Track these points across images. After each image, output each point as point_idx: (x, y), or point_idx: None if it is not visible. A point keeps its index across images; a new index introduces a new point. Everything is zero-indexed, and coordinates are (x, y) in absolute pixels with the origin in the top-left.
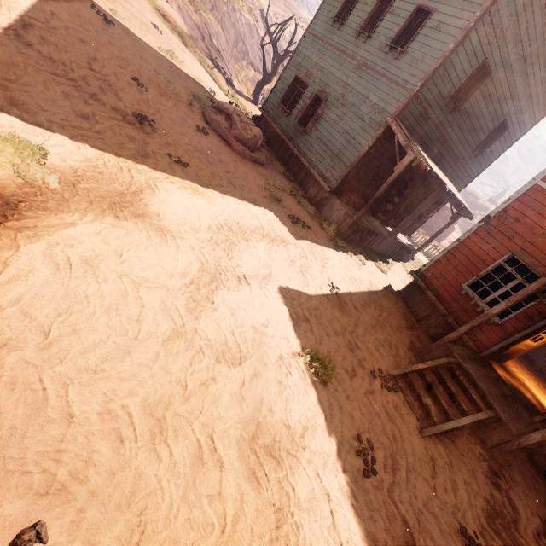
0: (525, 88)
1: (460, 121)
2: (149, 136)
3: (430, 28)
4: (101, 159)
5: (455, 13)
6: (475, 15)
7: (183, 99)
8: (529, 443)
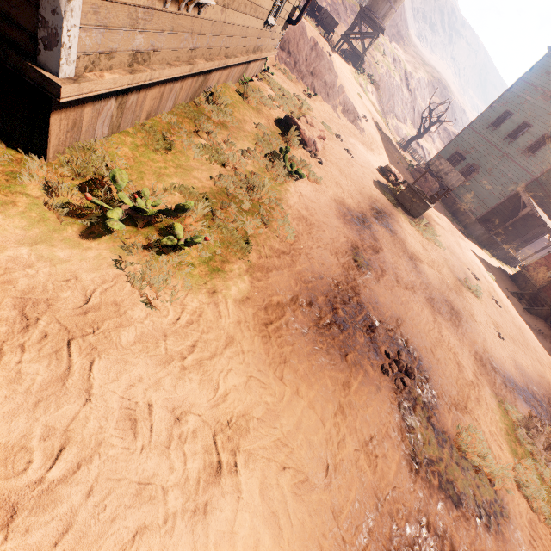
0: None
1: None
2: None
3: (549, 148)
4: None
5: None
6: None
7: (404, 167)
8: None
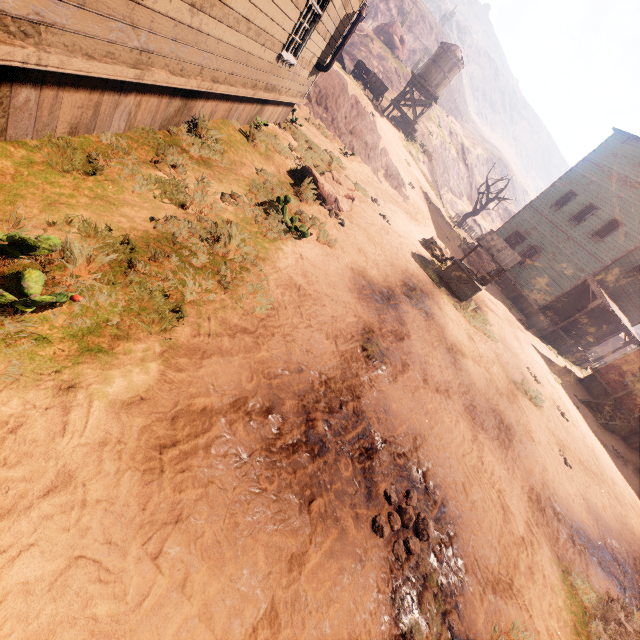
0: None
1: (636, 282)
2: None
3: (620, 233)
4: None
5: (637, 231)
6: None
7: (456, 243)
8: None
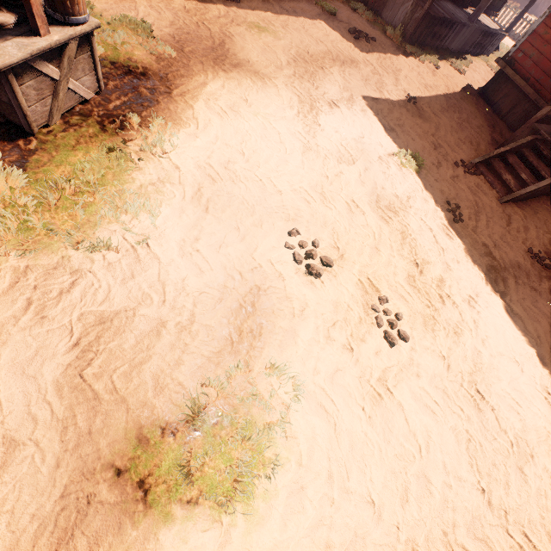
0: None
1: None
2: None
3: None
4: (180, 19)
5: None
6: None
7: None
8: None
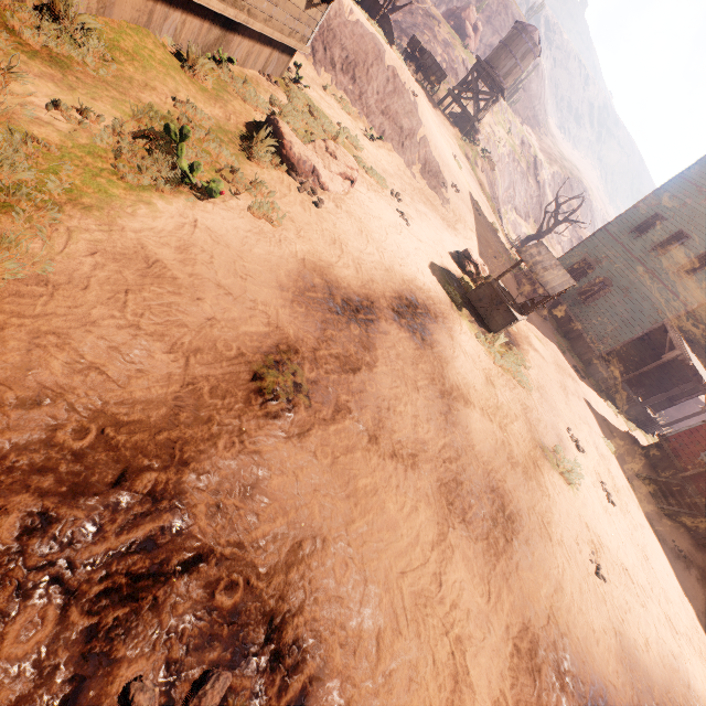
0: None
1: None
2: None
3: None
4: None
5: None
6: None
7: (507, 266)
8: None
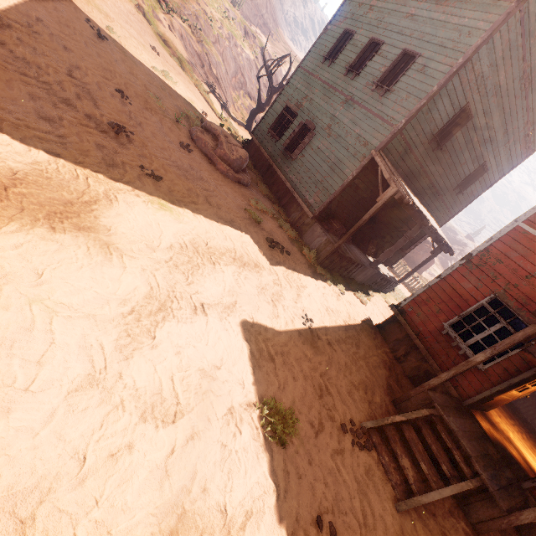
0: (503, 134)
1: (442, 160)
2: (123, 147)
3: (415, 71)
4: (55, 164)
5: (439, 58)
6: (458, 62)
7: (171, 116)
8: (520, 523)
